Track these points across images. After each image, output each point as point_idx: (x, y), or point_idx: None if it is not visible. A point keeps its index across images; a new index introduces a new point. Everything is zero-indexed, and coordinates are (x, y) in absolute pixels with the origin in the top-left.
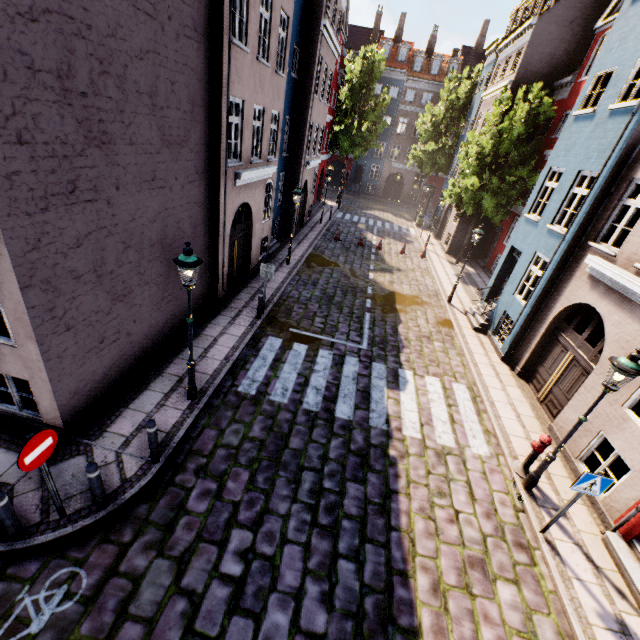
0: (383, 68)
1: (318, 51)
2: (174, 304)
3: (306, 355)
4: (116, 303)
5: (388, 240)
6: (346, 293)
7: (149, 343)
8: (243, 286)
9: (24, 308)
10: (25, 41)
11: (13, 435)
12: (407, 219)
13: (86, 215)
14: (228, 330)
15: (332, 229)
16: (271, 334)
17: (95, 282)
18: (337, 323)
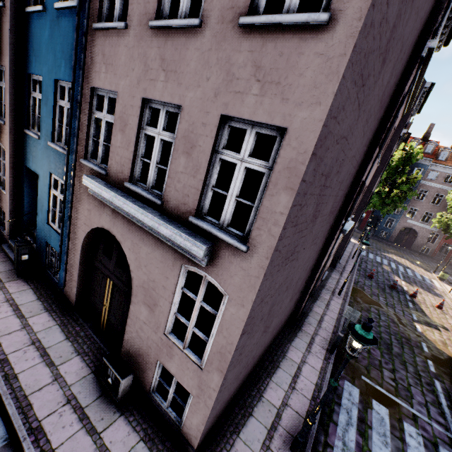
0: (420, 157)
1: (393, 147)
2: (278, 326)
3: (391, 424)
4: (262, 333)
5: (417, 288)
6: (402, 344)
7: (257, 361)
8: (308, 309)
9: (232, 349)
10: (329, 157)
11: (155, 432)
12: (425, 269)
13: (286, 270)
14: (307, 359)
15: (362, 265)
16: (345, 377)
17: (264, 320)
18: (408, 385)
